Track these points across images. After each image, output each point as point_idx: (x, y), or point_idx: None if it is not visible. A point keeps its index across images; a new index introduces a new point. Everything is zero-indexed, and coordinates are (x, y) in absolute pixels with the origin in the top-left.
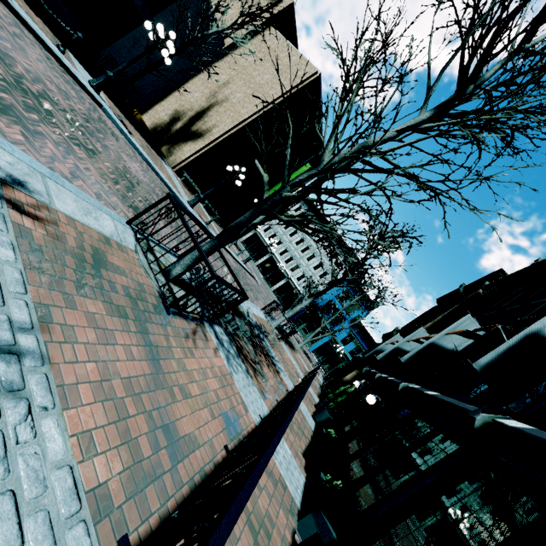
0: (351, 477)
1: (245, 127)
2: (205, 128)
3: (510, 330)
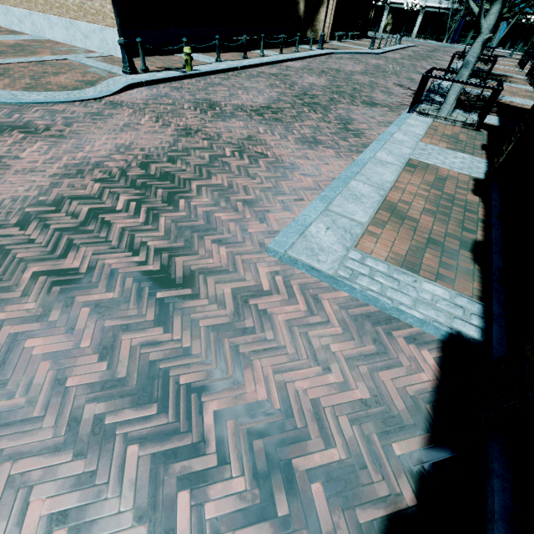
0: None
1: None
2: None
3: None
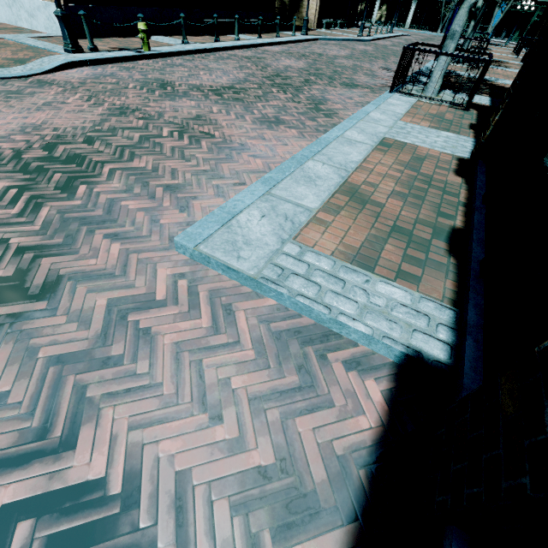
0: None
1: None
2: None
3: None
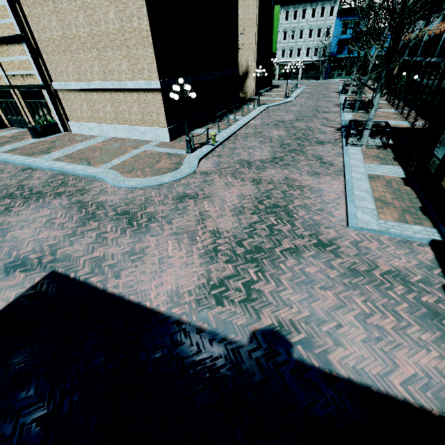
0: (424, 99)
1: (257, 45)
2: (245, 68)
3: (444, 25)
